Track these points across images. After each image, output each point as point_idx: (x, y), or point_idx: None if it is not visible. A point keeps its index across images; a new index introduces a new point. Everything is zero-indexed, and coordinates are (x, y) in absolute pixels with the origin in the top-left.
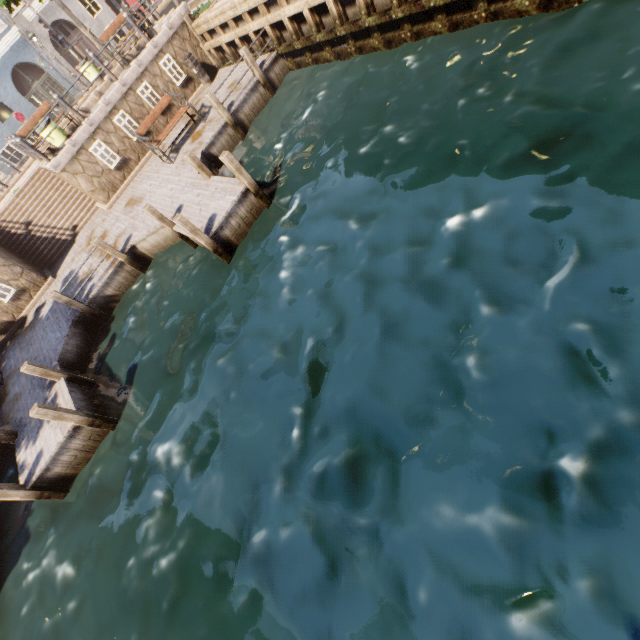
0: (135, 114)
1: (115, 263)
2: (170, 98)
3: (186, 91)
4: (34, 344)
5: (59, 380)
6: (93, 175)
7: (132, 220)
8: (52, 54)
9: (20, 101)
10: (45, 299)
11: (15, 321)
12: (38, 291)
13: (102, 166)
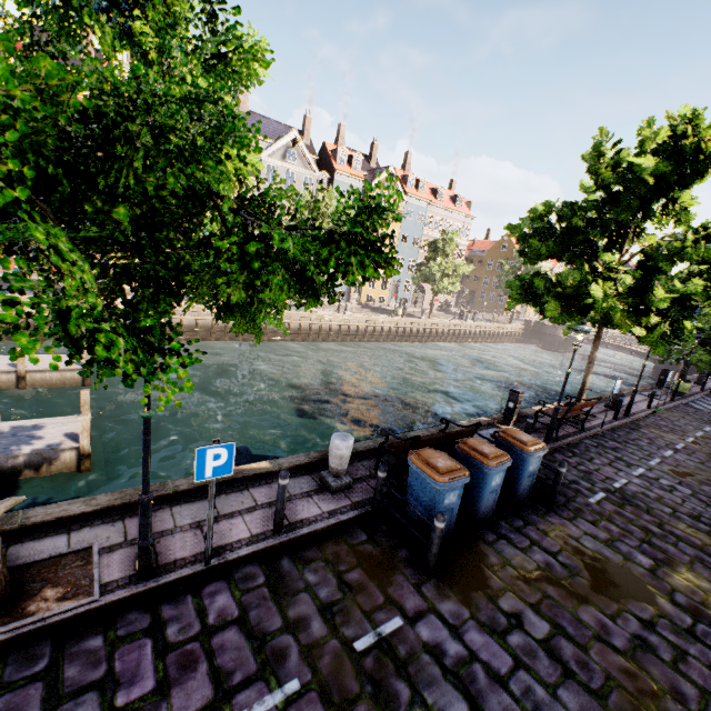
0: None
1: None
2: None
3: None
4: None
5: None
6: None
7: None
8: None
9: None
10: None
11: None
12: None
13: None
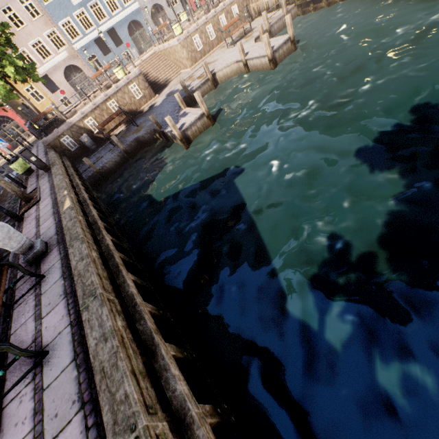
0: (215, 28)
1: (206, 77)
2: (238, 18)
3: (238, 25)
4: (156, 112)
5: (184, 109)
6: (190, 51)
7: (212, 66)
8: (149, 19)
9: (128, 39)
10: (155, 102)
11: (136, 111)
12: (150, 100)
13: (194, 48)
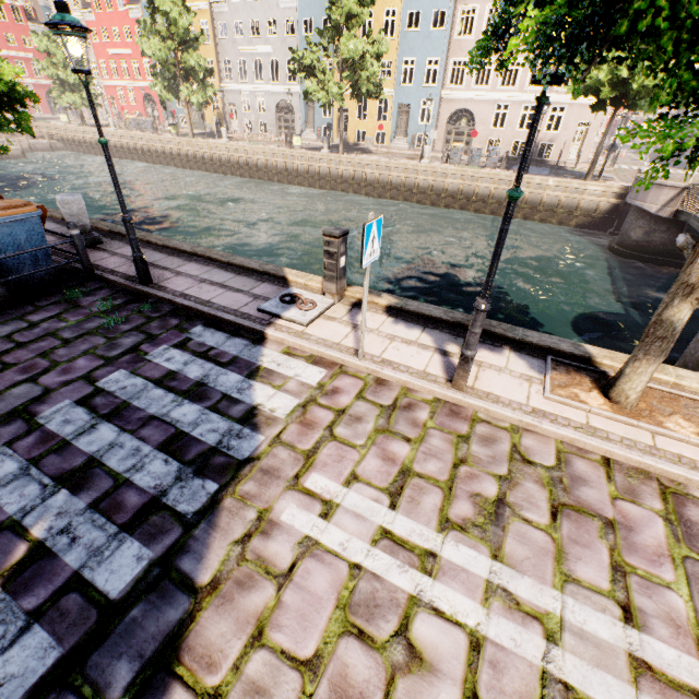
0: None
1: None
2: None
3: (18, 135)
4: None
5: None
6: None
7: None
8: None
9: None
10: None
11: None
12: None
13: None
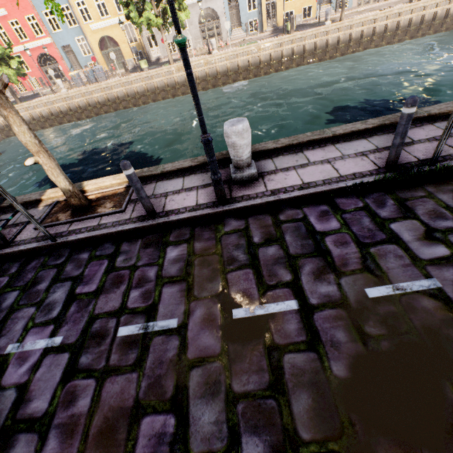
0: None
1: None
2: None
3: None
4: None
5: None
6: None
7: None
8: None
9: None
10: None
11: None
12: None
13: None
